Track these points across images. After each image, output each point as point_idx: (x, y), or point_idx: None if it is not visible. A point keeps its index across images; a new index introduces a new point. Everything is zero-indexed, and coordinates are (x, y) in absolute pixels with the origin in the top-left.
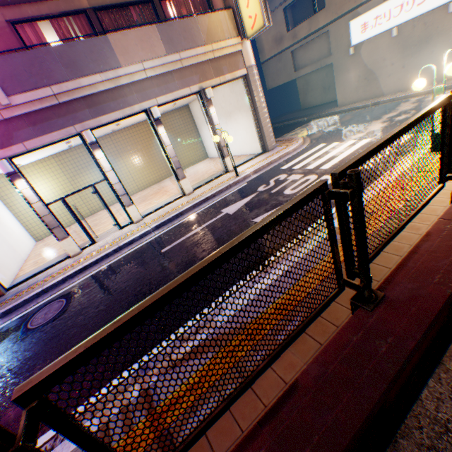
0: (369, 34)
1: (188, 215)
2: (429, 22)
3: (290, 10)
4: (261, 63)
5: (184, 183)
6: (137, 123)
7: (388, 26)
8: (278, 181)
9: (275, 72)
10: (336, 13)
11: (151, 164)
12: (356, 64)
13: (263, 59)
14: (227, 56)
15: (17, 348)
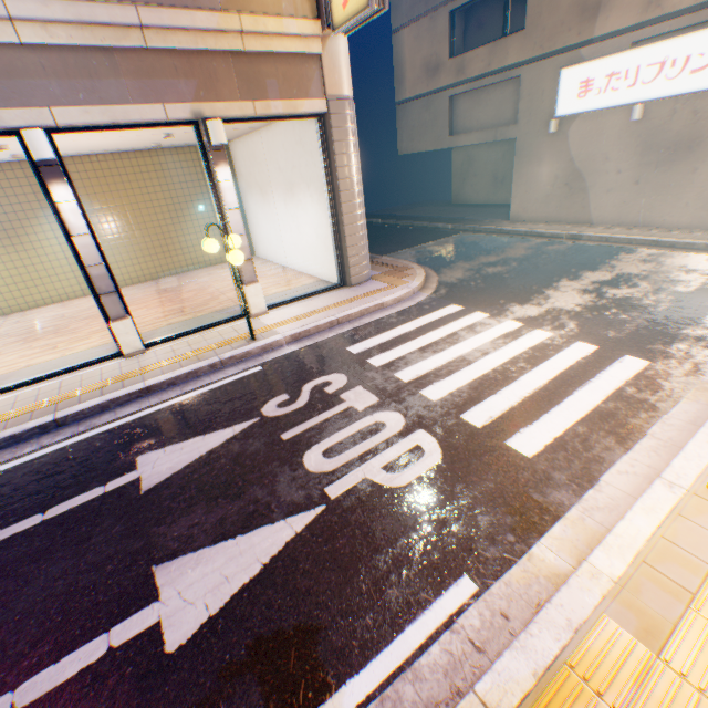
0: (592, 104)
1: (72, 435)
2: (705, 111)
3: (463, 19)
4: (396, 104)
5: (120, 330)
6: (97, 154)
7: (628, 97)
8: (319, 397)
9: (416, 126)
10: (542, 46)
11: (120, 246)
12: (556, 153)
13: (400, 97)
14: (283, 58)
15: None
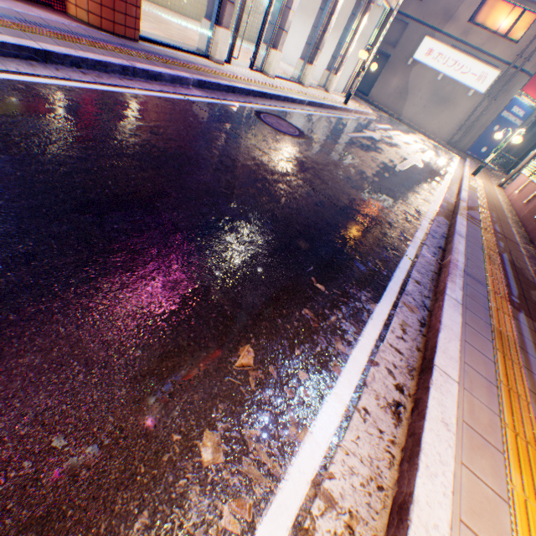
0: (428, 62)
1: (329, 113)
2: (456, 91)
3: None
4: None
5: (311, 72)
6: None
7: (440, 69)
8: (387, 136)
9: None
10: (423, 18)
11: None
12: (403, 76)
13: None
14: None
15: (298, 146)
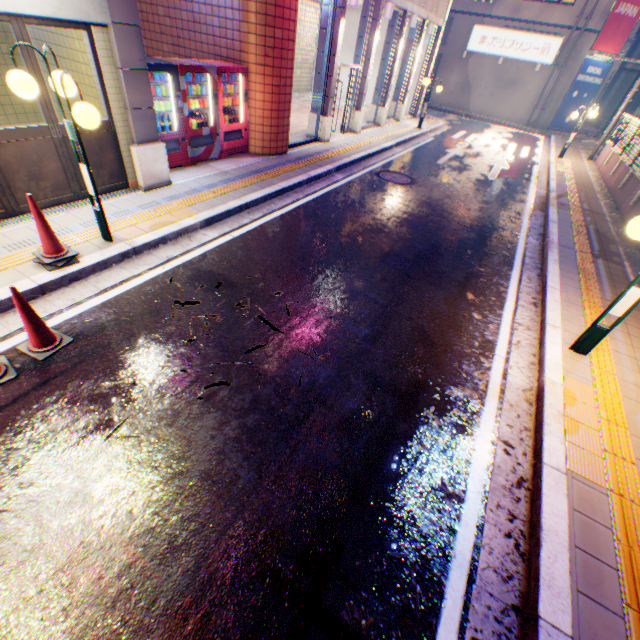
0: (483, 50)
1: (412, 146)
2: (521, 70)
3: None
4: None
5: (385, 113)
6: None
7: (498, 53)
8: (467, 146)
9: None
10: (467, 8)
11: None
12: (461, 70)
13: None
14: None
15: (417, 191)
